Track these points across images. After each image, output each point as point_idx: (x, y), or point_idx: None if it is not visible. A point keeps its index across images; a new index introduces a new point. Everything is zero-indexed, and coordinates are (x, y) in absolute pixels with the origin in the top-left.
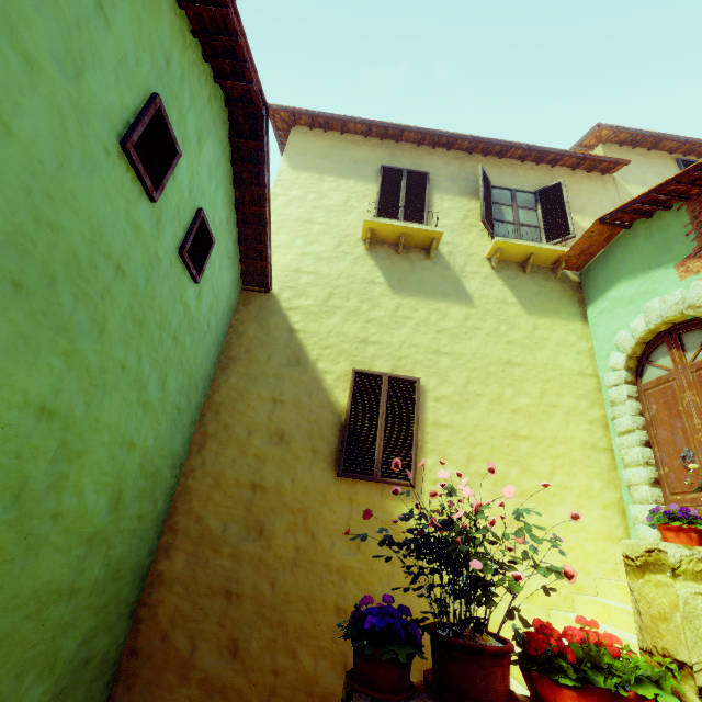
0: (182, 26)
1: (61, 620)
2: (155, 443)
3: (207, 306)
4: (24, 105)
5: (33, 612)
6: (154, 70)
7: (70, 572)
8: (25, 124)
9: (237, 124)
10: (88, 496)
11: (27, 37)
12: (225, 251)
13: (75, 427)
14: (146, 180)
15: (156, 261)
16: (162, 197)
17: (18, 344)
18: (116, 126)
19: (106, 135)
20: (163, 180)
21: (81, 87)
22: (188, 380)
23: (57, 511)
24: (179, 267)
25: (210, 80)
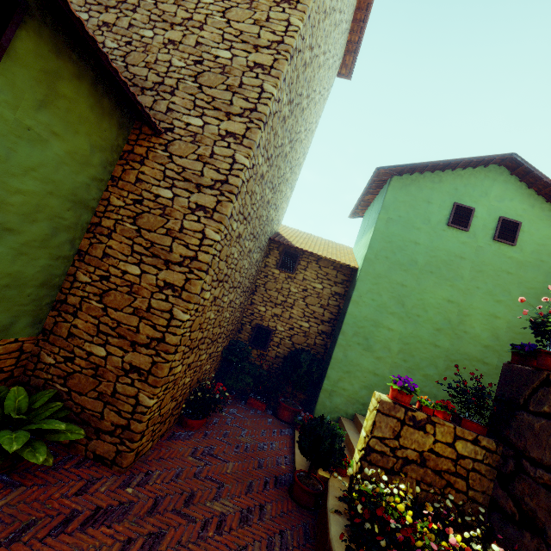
0: (458, 173)
1: (482, 370)
2: (515, 319)
3: (534, 252)
4: (420, 237)
5: (467, 359)
6: (451, 197)
7: (480, 354)
8: (421, 240)
9: (509, 167)
10: (478, 330)
11: (416, 225)
12: (539, 220)
13: (462, 306)
14: (460, 228)
15: (479, 248)
16: (473, 227)
17: (436, 285)
18: (444, 222)
19: (442, 227)
20: (469, 223)
21: (430, 223)
22: (533, 291)
23: (465, 331)
24: (496, 244)
25: (482, 170)
